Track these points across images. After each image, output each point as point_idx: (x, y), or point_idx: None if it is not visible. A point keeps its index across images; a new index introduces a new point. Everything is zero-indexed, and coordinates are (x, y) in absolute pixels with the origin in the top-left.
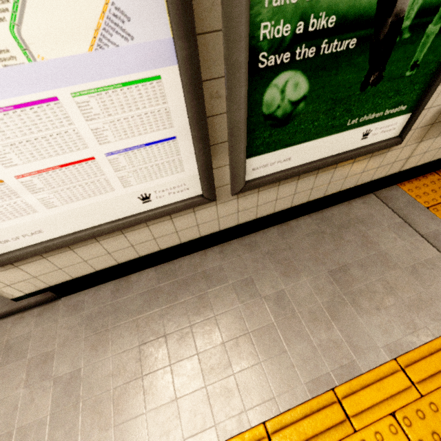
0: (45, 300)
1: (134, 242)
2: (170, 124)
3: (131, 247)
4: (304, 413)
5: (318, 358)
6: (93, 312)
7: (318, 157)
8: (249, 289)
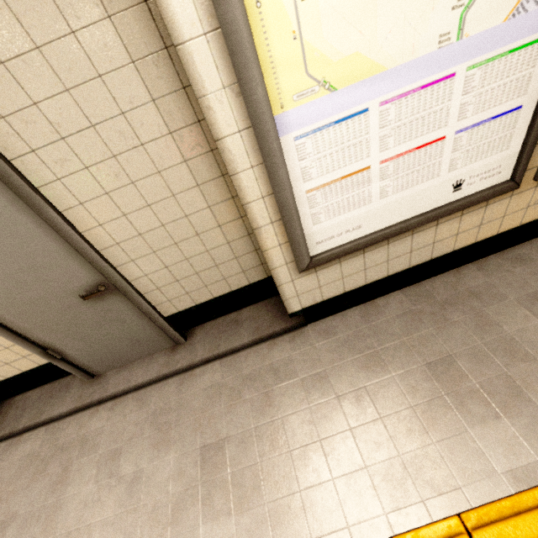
0: (290, 327)
1: (414, 247)
2: (524, 91)
3: (409, 253)
4: None
5: None
6: (349, 336)
7: None
8: None
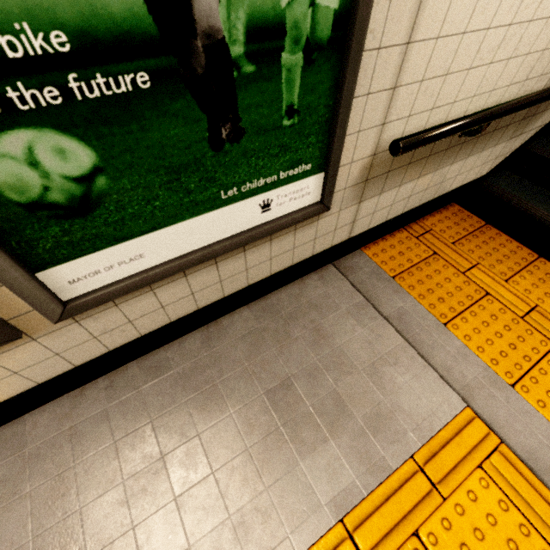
0: None
1: None
2: None
3: None
4: None
5: (235, 549)
6: None
7: (199, 245)
8: (145, 446)
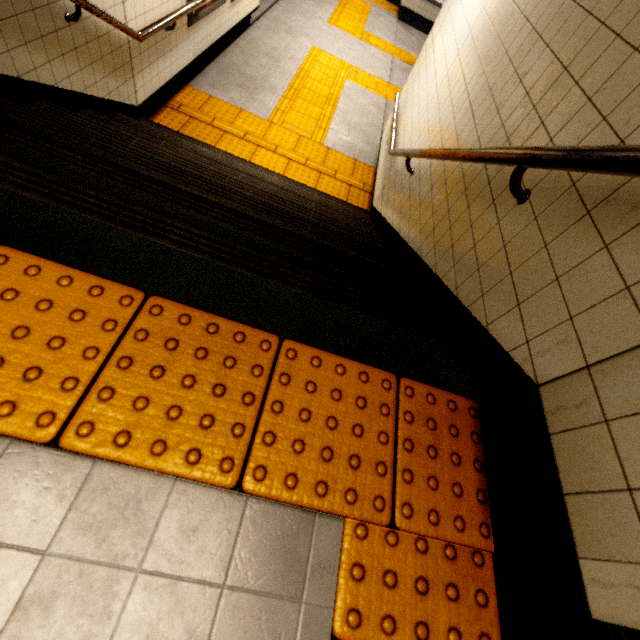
0: None
1: None
2: None
3: None
4: (340, 4)
5: None
6: None
7: None
8: None
